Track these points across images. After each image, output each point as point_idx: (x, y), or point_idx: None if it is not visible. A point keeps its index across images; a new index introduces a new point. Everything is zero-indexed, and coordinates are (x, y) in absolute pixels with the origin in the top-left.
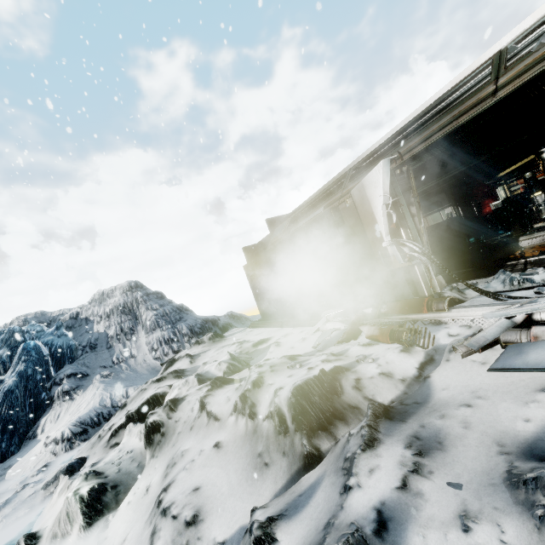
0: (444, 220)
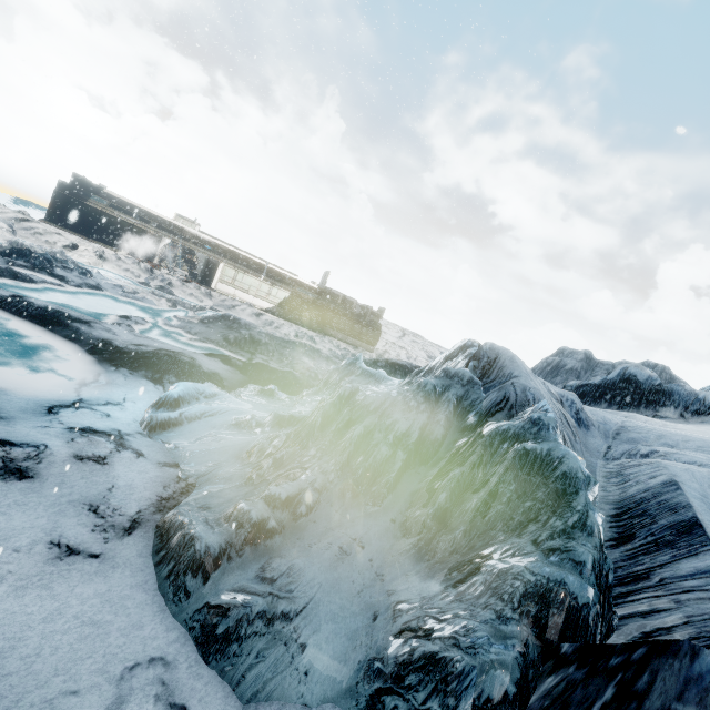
0: None
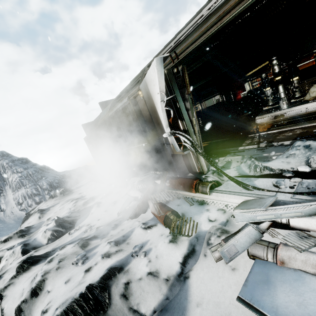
0: (215, 103)
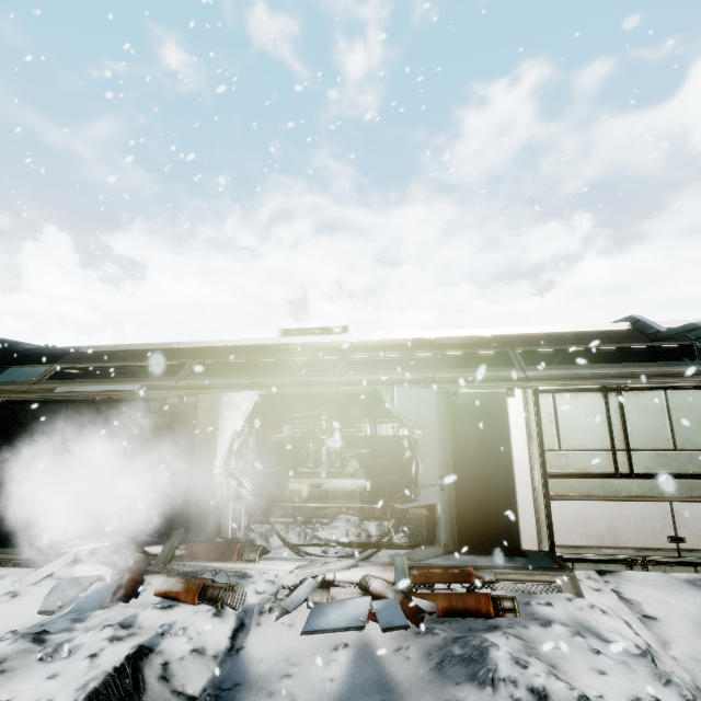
0: None
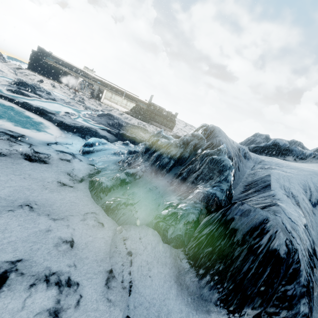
0: None
